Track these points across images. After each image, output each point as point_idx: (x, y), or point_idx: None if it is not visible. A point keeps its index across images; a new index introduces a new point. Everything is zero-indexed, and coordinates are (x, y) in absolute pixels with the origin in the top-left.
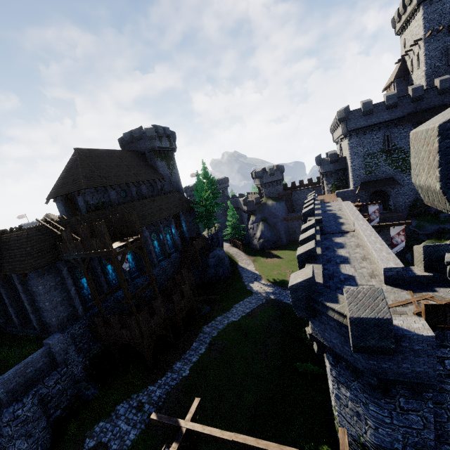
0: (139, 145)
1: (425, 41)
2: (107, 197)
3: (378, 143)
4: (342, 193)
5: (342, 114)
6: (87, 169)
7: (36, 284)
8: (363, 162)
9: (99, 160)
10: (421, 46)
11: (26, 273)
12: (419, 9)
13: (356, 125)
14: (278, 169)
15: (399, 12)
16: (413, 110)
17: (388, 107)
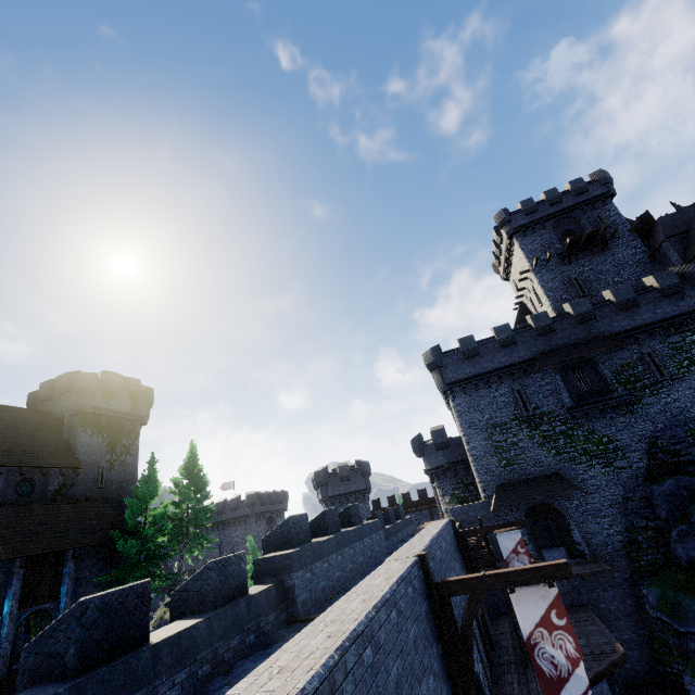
0: (60, 402)
1: (534, 272)
2: None
3: (506, 403)
4: (462, 510)
5: (429, 357)
6: None
7: None
8: (490, 442)
9: None
10: (533, 279)
11: None
12: (513, 242)
13: (458, 374)
14: (358, 467)
15: (495, 254)
16: (545, 347)
17: (502, 343)
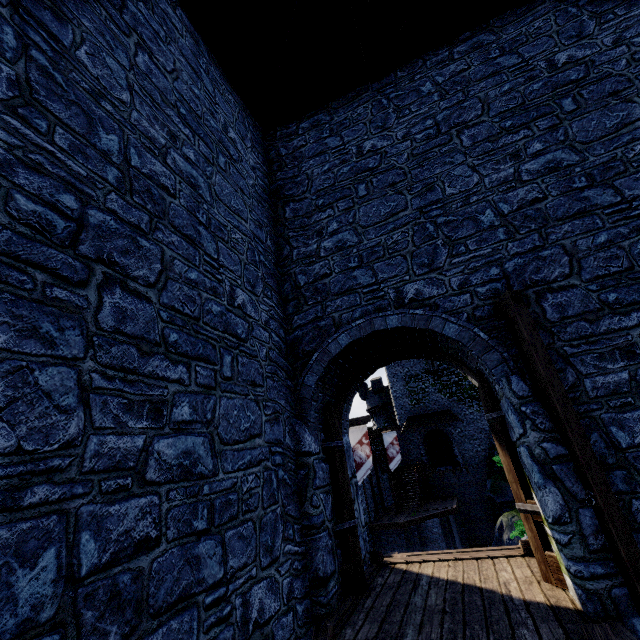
0: None
1: None
2: None
3: (420, 361)
4: None
5: None
6: None
7: None
8: (406, 387)
9: None
10: None
11: None
12: None
13: None
14: None
15: None
16: None
17: None
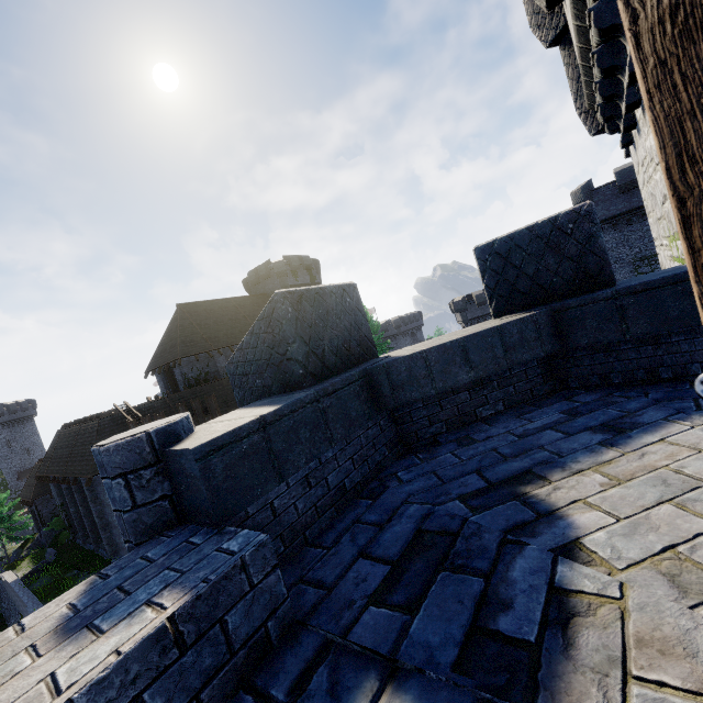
0: (267, 285)
1: None
2: (214, 366)
3: None
4: None
5: (578, 197)
6: (188, 331)
7: (102, 491)
8: (635, 274)
9: (207, 316)
10: None
11: (91, 478)
12: None
13: (610, 211)
14: None
15: None
16: None
17: None
